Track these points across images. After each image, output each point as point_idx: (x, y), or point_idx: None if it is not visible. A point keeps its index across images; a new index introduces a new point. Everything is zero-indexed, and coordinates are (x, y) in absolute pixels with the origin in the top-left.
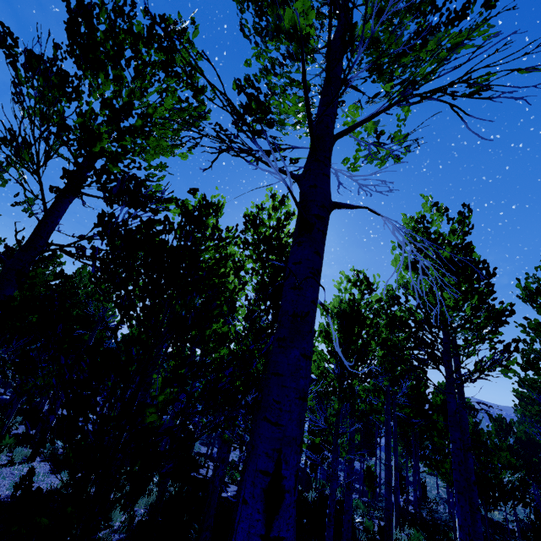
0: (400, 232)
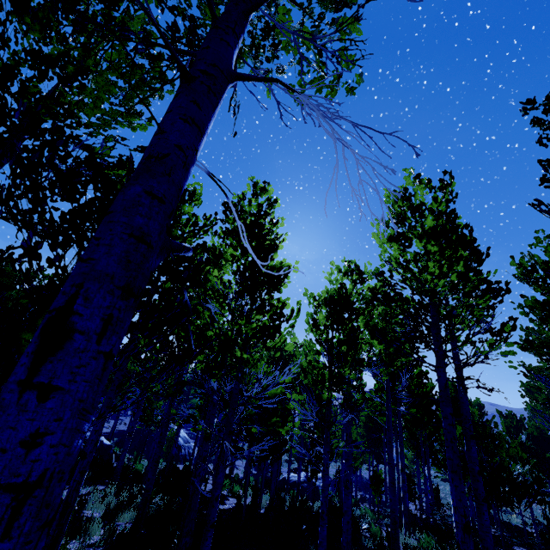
0: (327, 121)
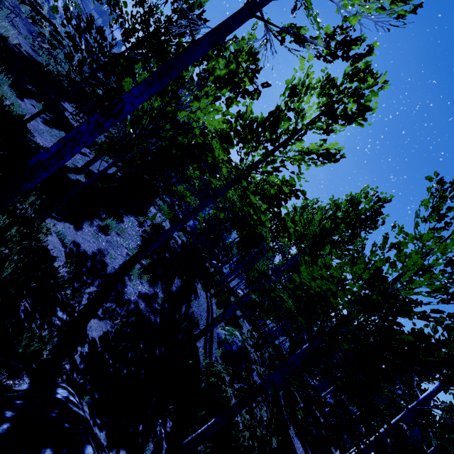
0: None
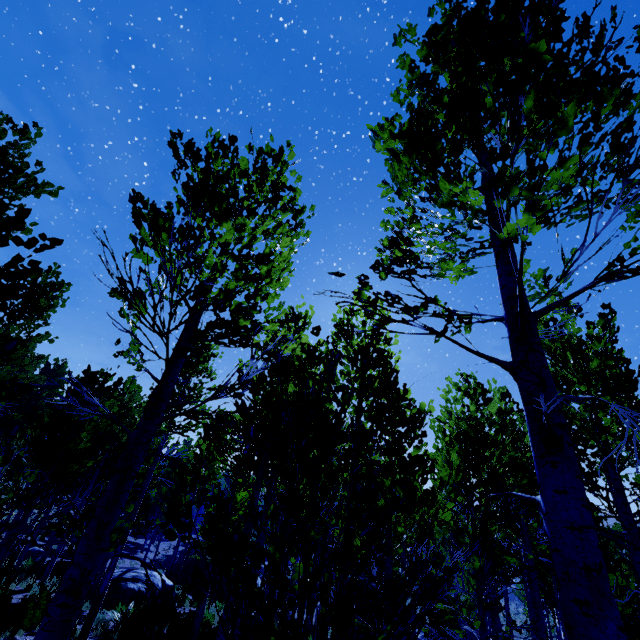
0: (626, 415)
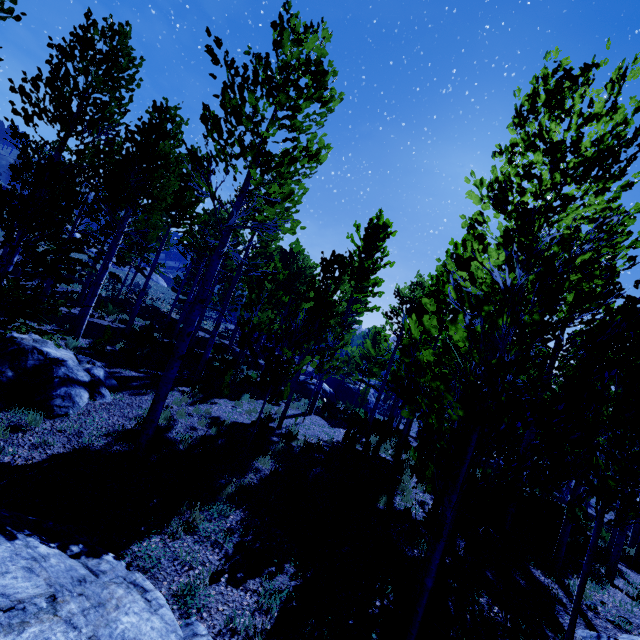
0: None
